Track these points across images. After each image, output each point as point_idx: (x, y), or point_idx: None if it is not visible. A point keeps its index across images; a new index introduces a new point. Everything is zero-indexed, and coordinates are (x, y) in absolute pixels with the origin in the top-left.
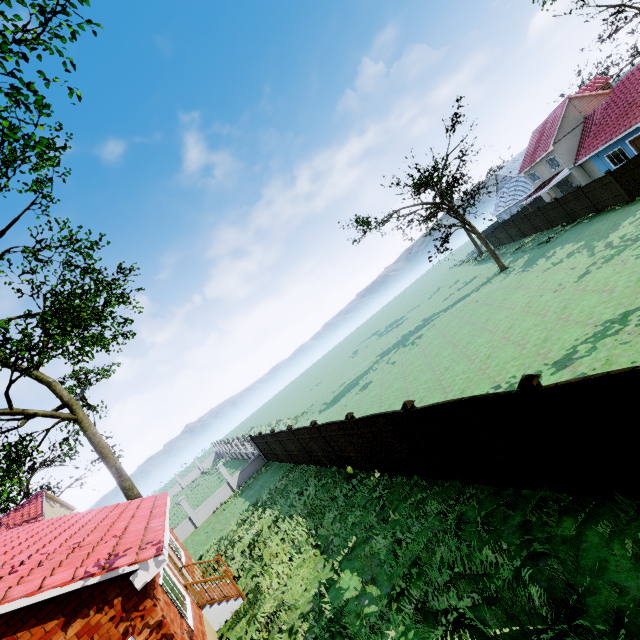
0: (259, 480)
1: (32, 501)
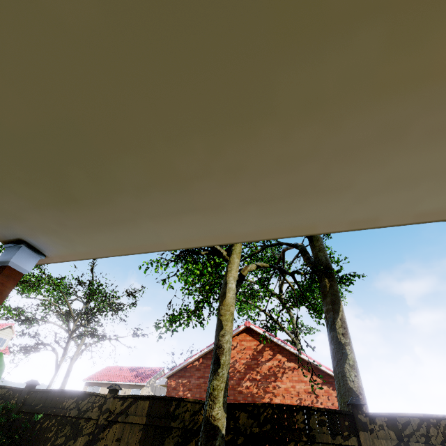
0: None
1: None
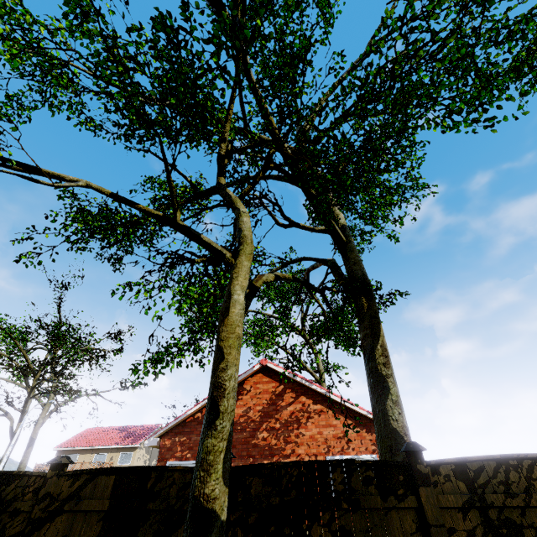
0: None
1: None
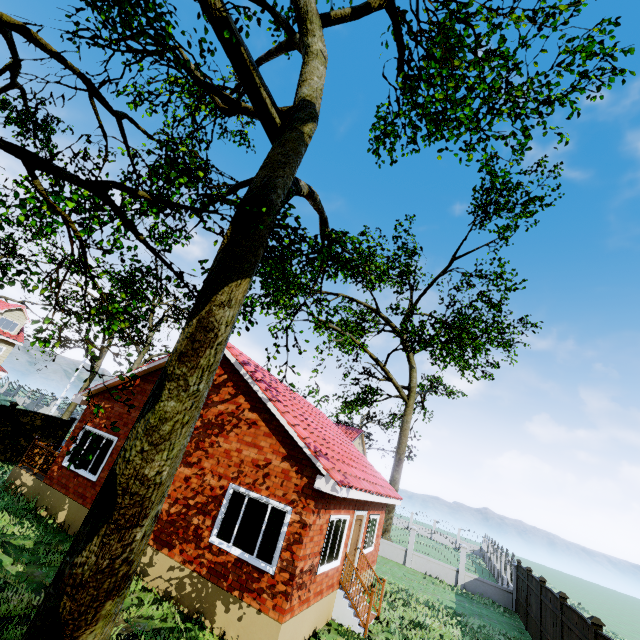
0: (486, 608)
1: (355, 430)
